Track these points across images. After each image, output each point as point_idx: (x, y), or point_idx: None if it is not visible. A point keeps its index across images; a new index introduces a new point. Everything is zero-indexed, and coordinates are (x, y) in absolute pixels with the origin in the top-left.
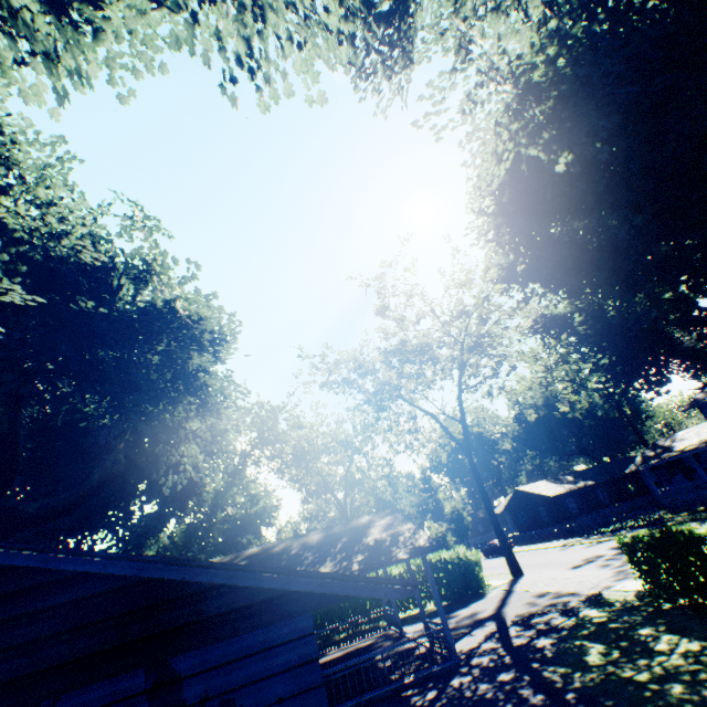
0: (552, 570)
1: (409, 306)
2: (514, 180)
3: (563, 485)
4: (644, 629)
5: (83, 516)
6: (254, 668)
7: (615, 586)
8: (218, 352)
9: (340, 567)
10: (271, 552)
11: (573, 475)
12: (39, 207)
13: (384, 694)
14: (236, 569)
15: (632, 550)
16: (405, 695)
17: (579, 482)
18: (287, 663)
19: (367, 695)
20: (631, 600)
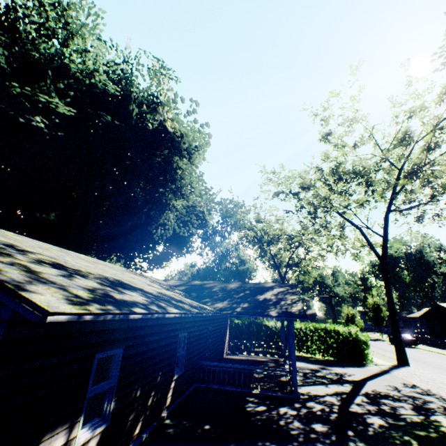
0: (438, 373)
1: (348, 132)
2: None
3: None
4: None
5: (125, 242)
6: None
7: None
8: (190, 158)
9: (229, 306)
10: (203, 286)
11: None
12: (81, 54)
13: (236, 392)
14: None
15: None
16: (247, 399)
17: None
18: None
19: (225, 387)
20: None
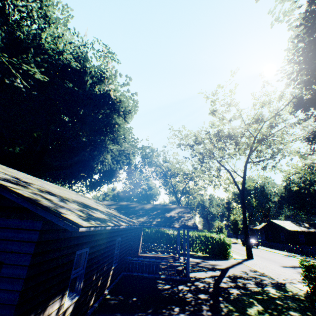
0: (269, 263)
1: (227, 111)
2: (311, 29)
3: (300, 227)
4: (294, 312)
5: (71, 172)
6: (8, 234)
7: (296, 284)
8: (125, 118)
9: (148, 220)
10: (128, 206)
11: (309, 224)
12: (55, 38)
13: (150, 277)
14: (2, 187)
15: (307, 270)
16: (158, 281)
17: (311, 228)
18: (22, 238)
19: (143, 274)
20: (300, 295)
